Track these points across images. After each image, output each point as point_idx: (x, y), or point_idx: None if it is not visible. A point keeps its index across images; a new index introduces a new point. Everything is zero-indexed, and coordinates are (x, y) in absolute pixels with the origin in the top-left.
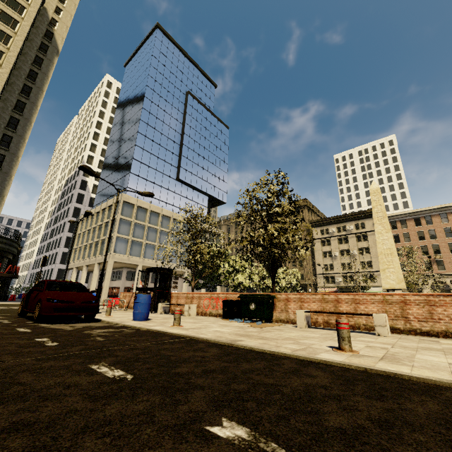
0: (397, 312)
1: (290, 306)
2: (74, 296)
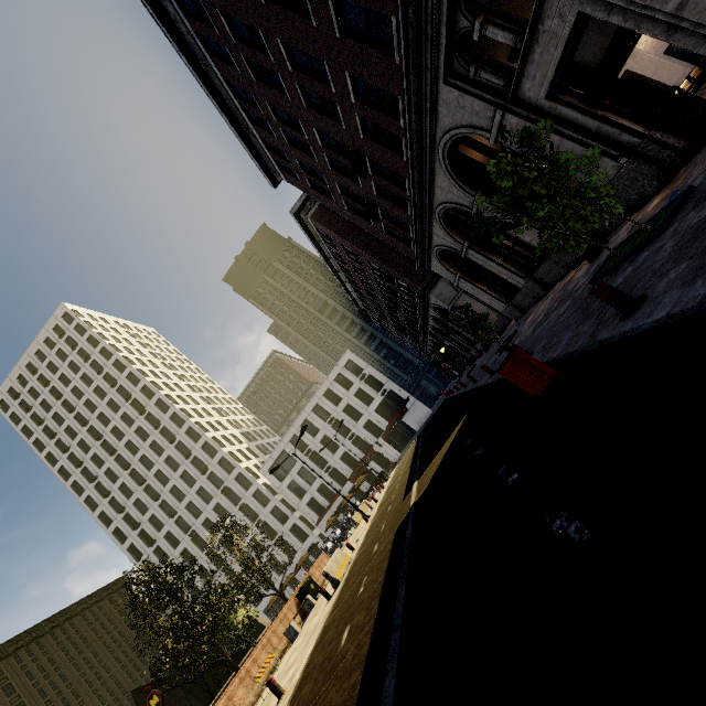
0: None
1: None
2: None
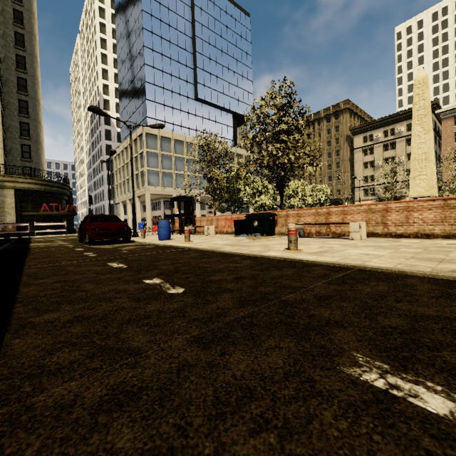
0: (378, 219)
1: (289, 221)
2: (110, 225)
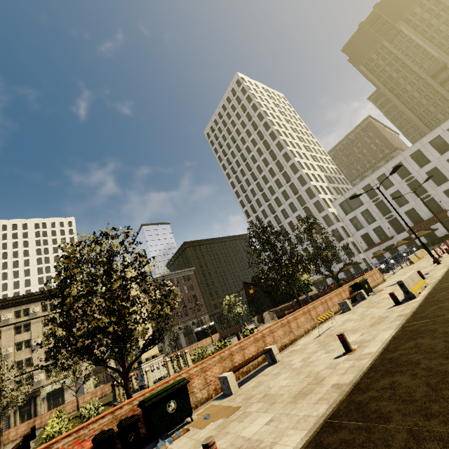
0: (263, 345)
1: (195, 384)
2: None
